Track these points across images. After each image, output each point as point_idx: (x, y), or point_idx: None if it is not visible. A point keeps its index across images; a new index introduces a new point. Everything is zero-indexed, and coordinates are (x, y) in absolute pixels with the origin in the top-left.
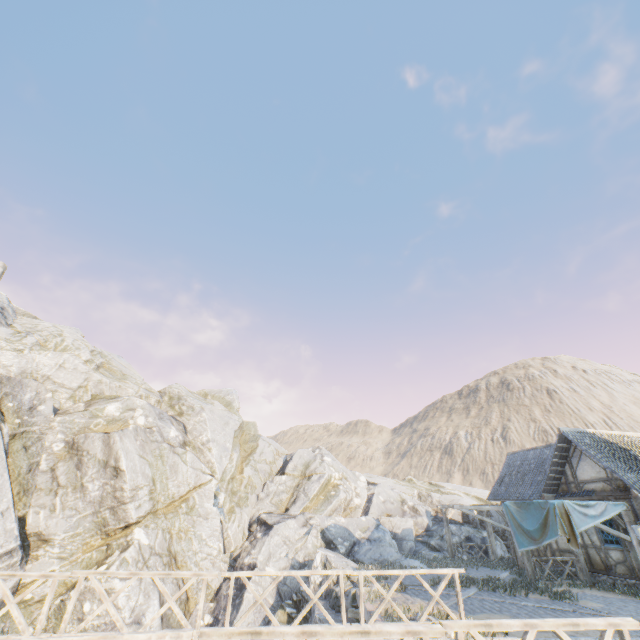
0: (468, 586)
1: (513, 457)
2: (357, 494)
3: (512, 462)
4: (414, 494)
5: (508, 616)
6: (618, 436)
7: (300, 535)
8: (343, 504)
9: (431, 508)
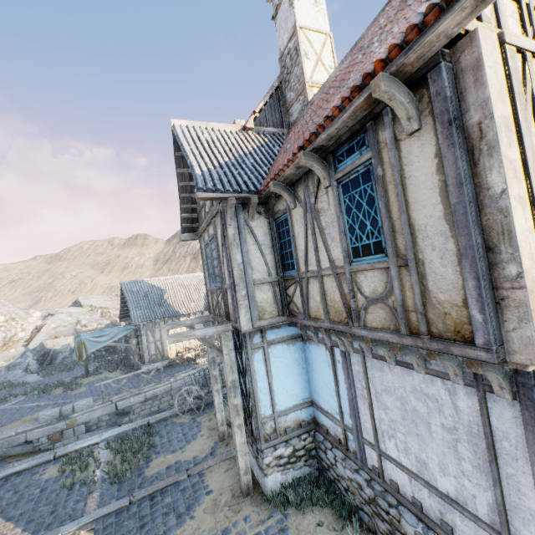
0: (26, 395)
1: None
2: (23, 329)
3: None
4: (98, 312)
5: None
6: (166, 280)
7: None
8: (1, 342)
9: (109, 320)
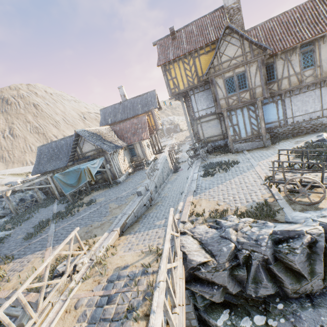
0: (48, 225)
1: (43, 148)
2: None
3: (43, 151)
4: None
5: (85, 227)
6: (95, 130)
7: None
8: None
9: None
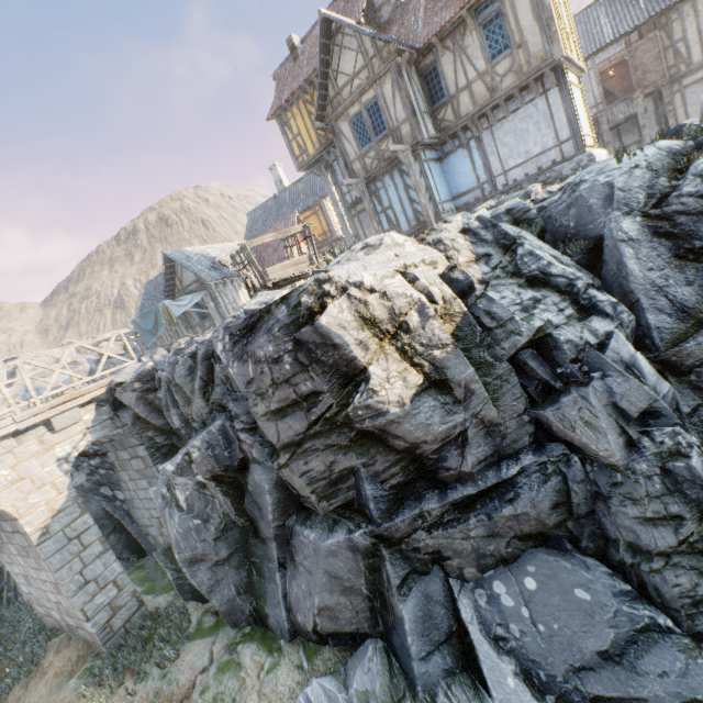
0: None
1: (149, 286)
2: None
3: (149, 290)
4: (73, 351)
5: None
6: (206, 249)
7: None
8: None
9: (95, 356)
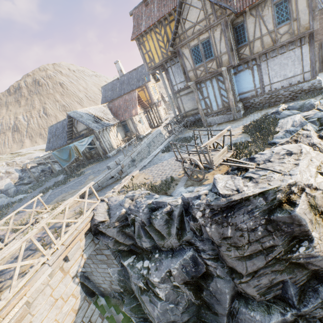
0: (48, 191)
1: (52, 128)
2: None
3: (52, 131)
4: (4, 165)
5: (65, 193)
6: (88, 110)
7: None
8: None
9: (18, 167)
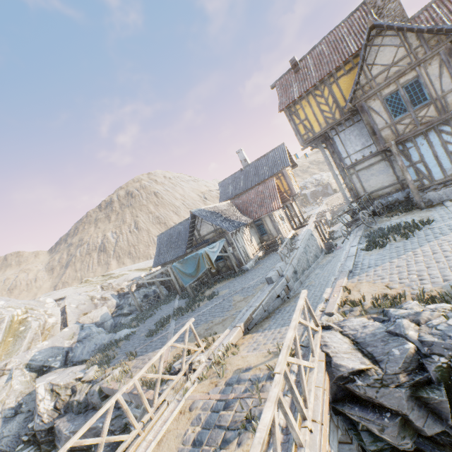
0: (168, 322)
1: (162, 237)
2: (50, 315)
3: (162, 240)
4: (98, 288)
5: (205, 324)
6: (213, 207)
7: (1, 387)
8: (39, 331)
9: (114, 291)
